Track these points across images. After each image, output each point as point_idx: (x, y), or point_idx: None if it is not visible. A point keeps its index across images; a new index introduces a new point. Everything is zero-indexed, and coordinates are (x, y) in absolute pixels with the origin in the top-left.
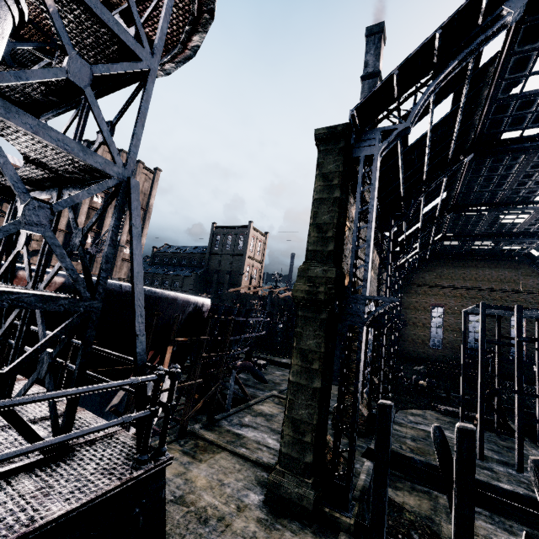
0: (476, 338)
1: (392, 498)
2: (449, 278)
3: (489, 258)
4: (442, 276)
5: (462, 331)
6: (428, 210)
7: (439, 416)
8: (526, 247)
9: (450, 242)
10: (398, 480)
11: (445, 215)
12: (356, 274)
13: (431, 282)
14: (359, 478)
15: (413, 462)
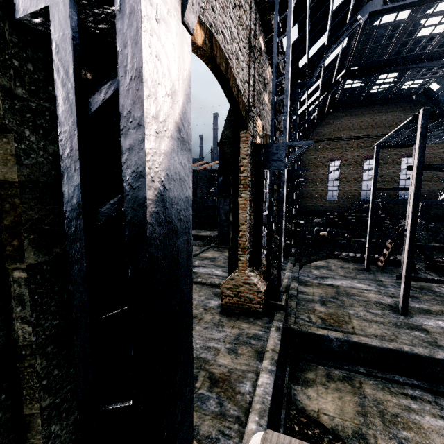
0: (368, 185)
1: (303, 406)
2: (347, 129)
3: (387, 101)
4: (340, 128)
5: (373, 169)
6: (339, 5)
7: (342, 264)
8: (429, 79)
9: (353, 83)
10: (309, 366)
11: (359, 19)
12: (229, 58)
13: (329, 136)
14: (245, 427)
15: (328, 341)
